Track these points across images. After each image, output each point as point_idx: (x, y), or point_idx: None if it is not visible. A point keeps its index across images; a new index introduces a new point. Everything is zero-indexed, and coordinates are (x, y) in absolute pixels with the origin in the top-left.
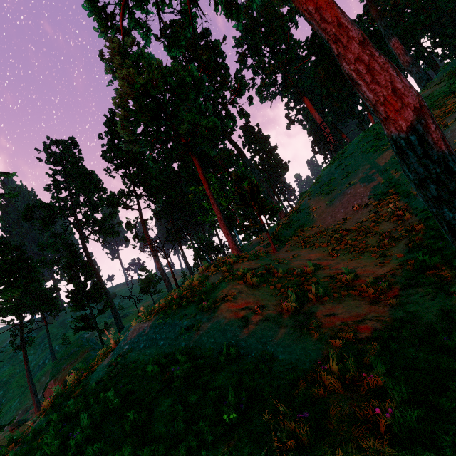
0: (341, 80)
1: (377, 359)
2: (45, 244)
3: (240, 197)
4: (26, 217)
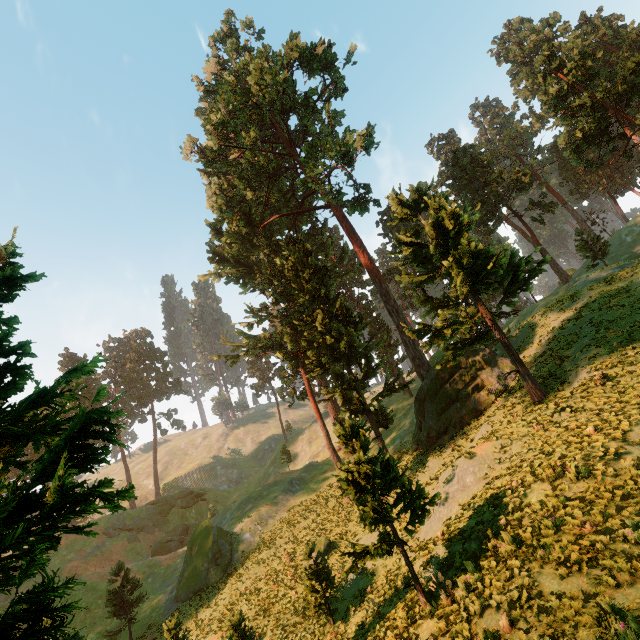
0: (593, 179)
1: None
2: None
3: (583, 244)
4: None
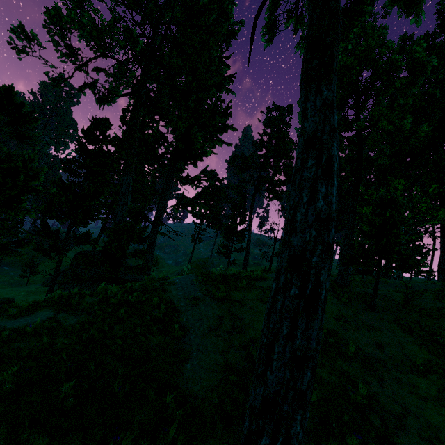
0: None
1: (199, 440)
2: (232, 185)
3: (369, 226)
4: (231, 162)
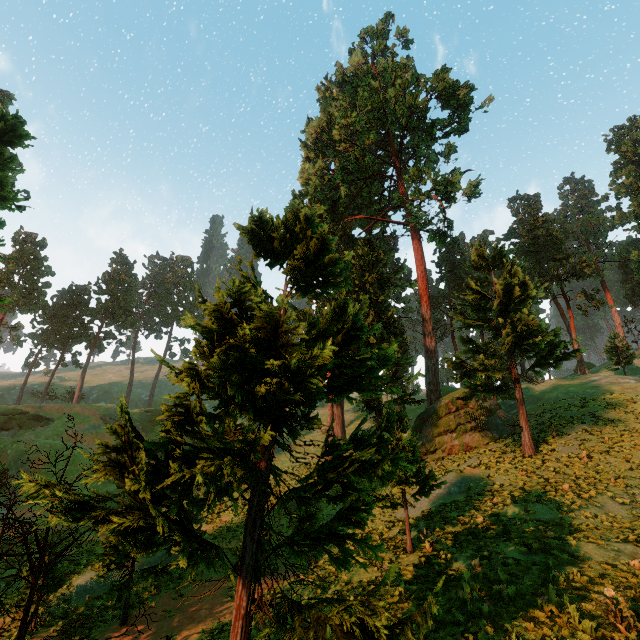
0: None
1: None
2: None
3: (612, 347)
4: None
